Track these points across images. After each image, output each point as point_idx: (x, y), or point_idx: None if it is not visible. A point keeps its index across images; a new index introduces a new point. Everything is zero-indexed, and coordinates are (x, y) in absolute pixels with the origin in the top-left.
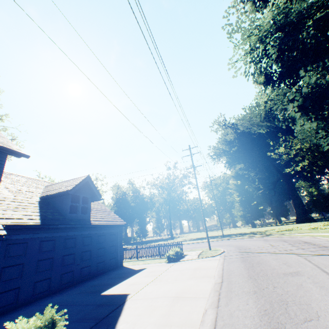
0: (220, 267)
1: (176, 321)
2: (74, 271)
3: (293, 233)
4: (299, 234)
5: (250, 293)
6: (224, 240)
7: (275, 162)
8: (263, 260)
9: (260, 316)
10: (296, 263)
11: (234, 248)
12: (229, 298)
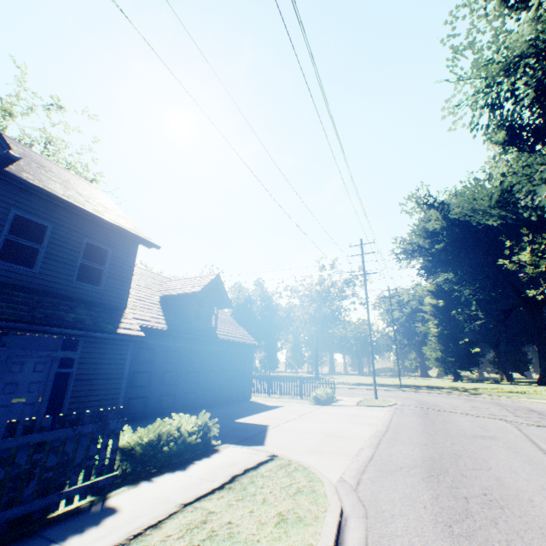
0: (387, 418)
1: (328, 450)
2: (197, 393)
3: (520, 397)
4: (530, 400)
5: (419, 444)
6: (401, 391)
7: (511, 275)
8: (452, 420)
9: (423, 460)
10: (498, 429)
11: (413, 402)
12: (391, 444)
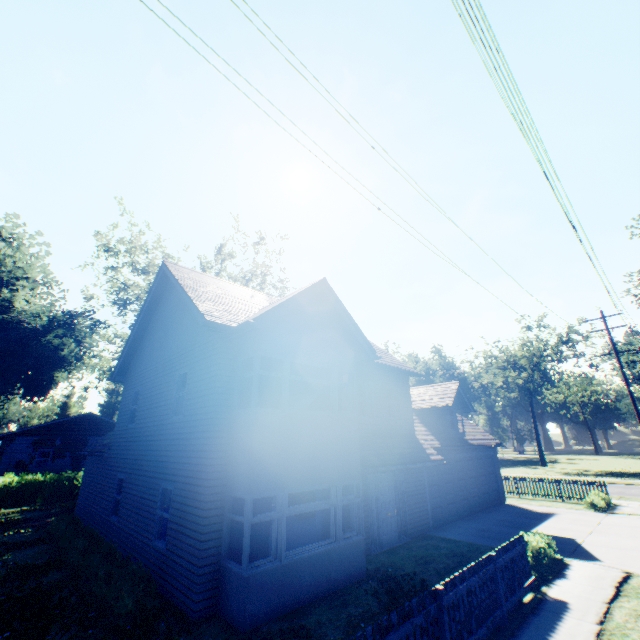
0: None
1: None
2: (467, 499)
3: None
4: None
5: None
6: None
7: None
8: None
9: None
10: None
11: None
12: None
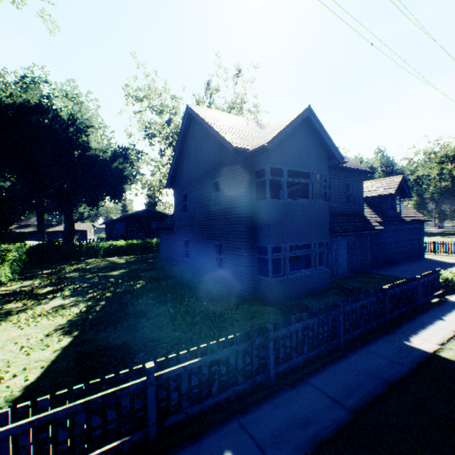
0: None
1: None
2: (395, 254)
3: None
4: None
5: None
6: None
7: None
8: None
9: None
10: None
11: None
12: None
